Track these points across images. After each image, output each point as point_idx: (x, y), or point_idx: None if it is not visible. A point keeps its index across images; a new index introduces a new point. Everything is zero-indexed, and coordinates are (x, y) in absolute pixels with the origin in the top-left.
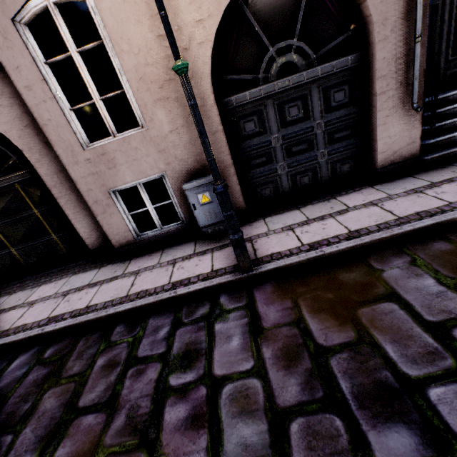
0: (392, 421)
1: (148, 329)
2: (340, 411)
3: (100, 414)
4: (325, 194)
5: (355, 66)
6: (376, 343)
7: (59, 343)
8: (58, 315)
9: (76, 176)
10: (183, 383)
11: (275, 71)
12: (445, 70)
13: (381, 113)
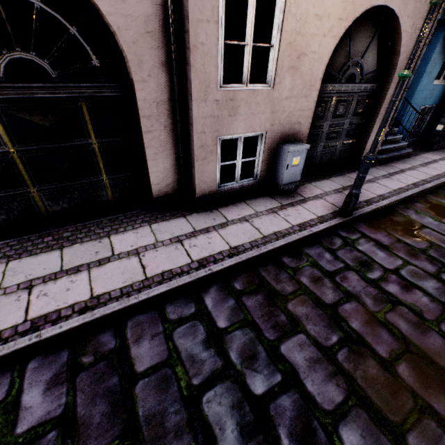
0: None
1: (313, 256)
2: None
3: (351, 302)
4: (334, 171)
5: (374, 91)
6: (437, 244)
7: (237, 278)
8: (206, 258)
9: (198, 114)
10: (379, 276)
11: (346, 76)
12: None
13: (375, 126)
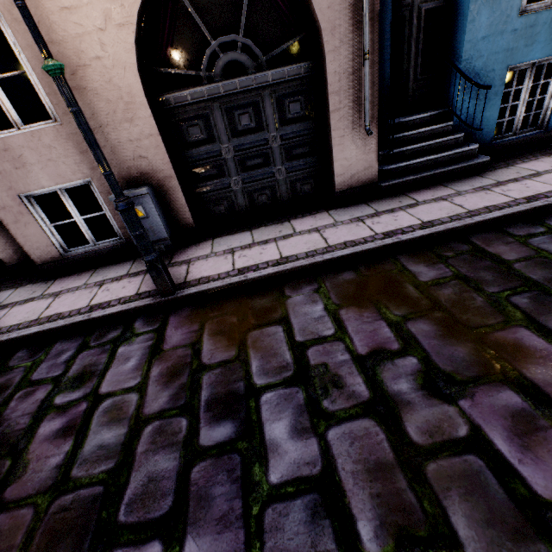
0: (224, 419)
1: (51, 353)
2: (191, 414)
3: None
4: (283, 216)
5: (309, 75)
6: (248, 360)
7: None
8: None
9: None
10: (67, 401)
11: (220, 69)
12: (415, 90)
13: (336, 133)
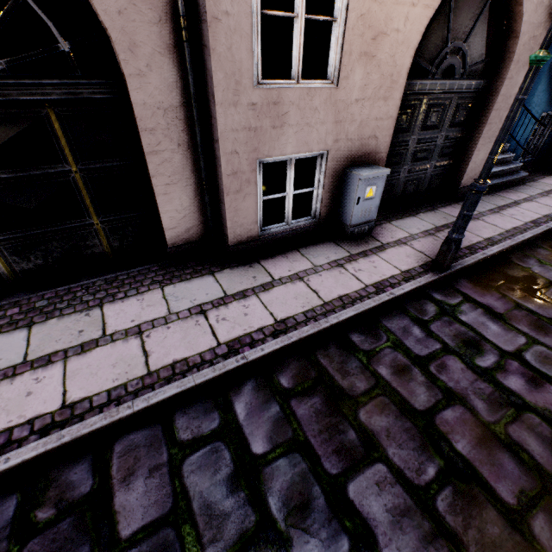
0: None
1: (395, 332)
2: None
3: (454, 407)
4: (423, 205)
5: (481, 91)
6: None
7: (285, 368)
8: (239, 339)
9: (225, 125)
10: (493, 363)
11: (442, 69)
12: None
13: (481, 141)
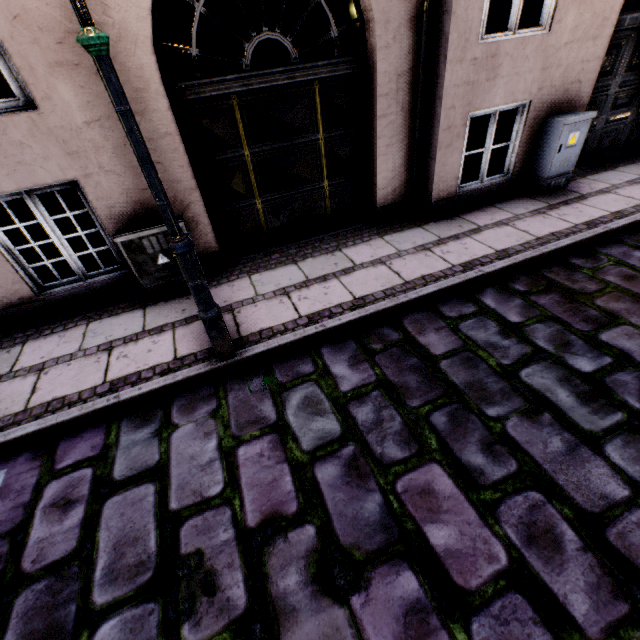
0: None
1: (615, 255)
2: None
3: None
4: (620, 160)
5: None
6: None
7: (516, 280)
8: (469, 262)
9: (450, 81)
10: None
11: None
12: None
13: None
